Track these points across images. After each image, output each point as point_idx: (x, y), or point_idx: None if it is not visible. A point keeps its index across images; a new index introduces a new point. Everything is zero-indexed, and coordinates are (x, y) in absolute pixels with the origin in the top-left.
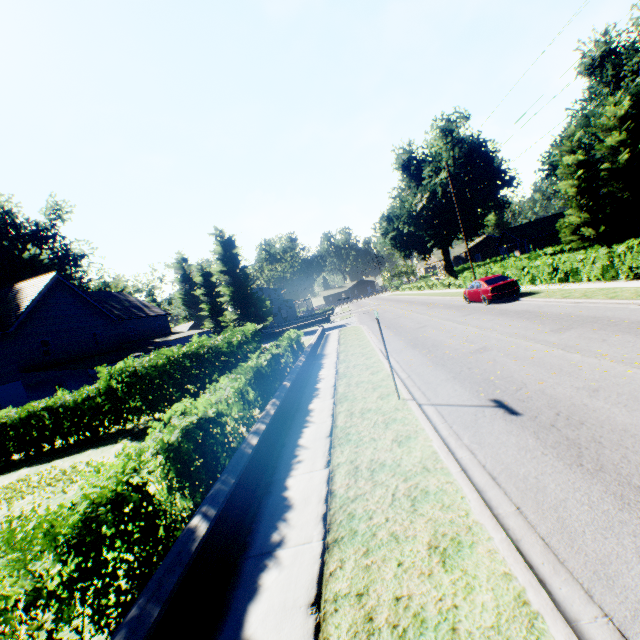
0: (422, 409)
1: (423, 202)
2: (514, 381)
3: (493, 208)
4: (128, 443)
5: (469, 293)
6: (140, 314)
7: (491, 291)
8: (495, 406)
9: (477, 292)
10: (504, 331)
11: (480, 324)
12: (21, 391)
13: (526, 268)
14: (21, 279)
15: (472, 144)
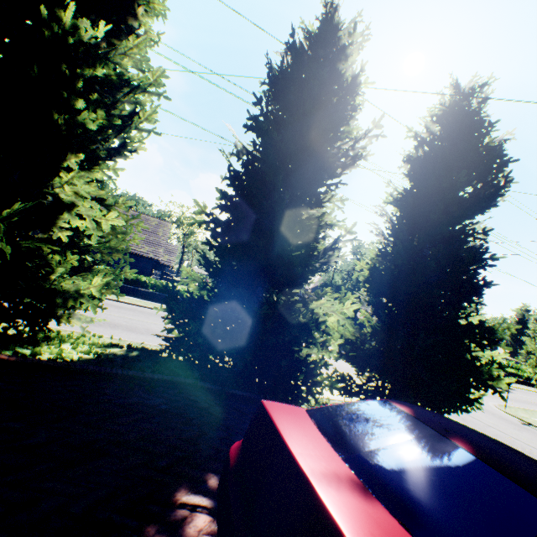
0: None
1: None
2: None
3: None
4: None
5: None
6: None
7: None
8: None
9: None
10: None
11: None
12: None
13: None
14: None
15: None
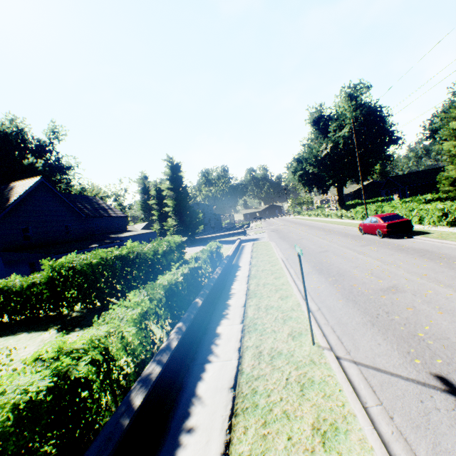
0: (342, 367)
1: (327, 150)
2: (455, 348)
3: (380, 160)
4: (54, 333)
5: (365, 226)
6: (104, 214)
7: (387, 227)
8: (446, 391)
9: (373, 226)
10: (410, 270)
11: (381, 257)
12: (1, 266)
13: (415, 210)
14: (21, 179)
15: (370, 109)
